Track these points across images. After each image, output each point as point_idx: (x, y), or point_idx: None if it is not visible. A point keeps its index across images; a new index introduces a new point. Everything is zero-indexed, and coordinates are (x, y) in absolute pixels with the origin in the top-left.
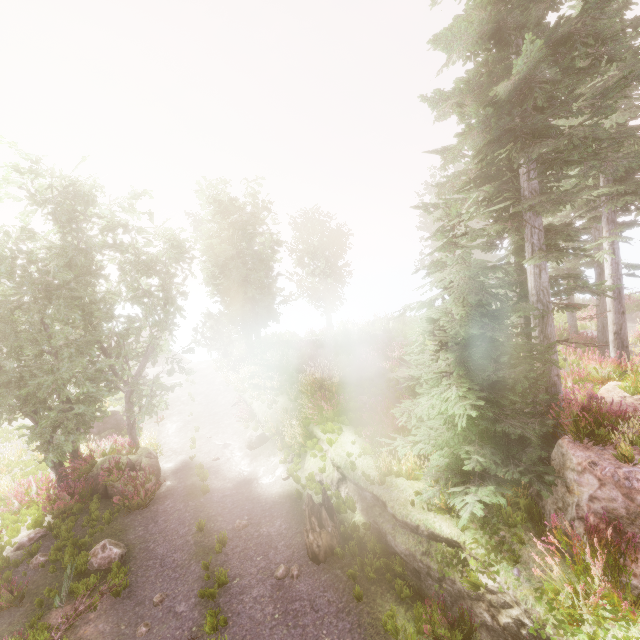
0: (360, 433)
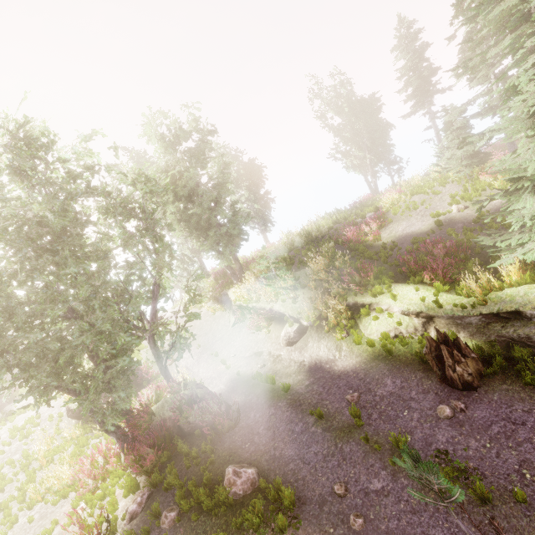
0: (416, 281)
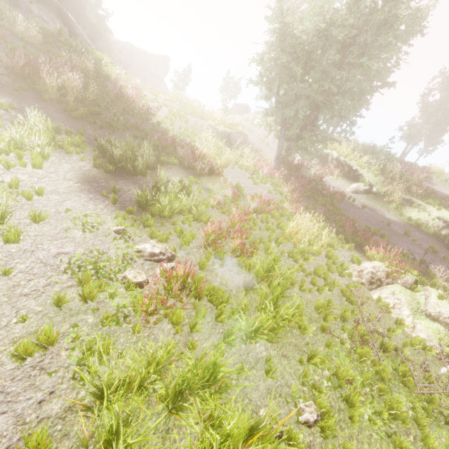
0: None
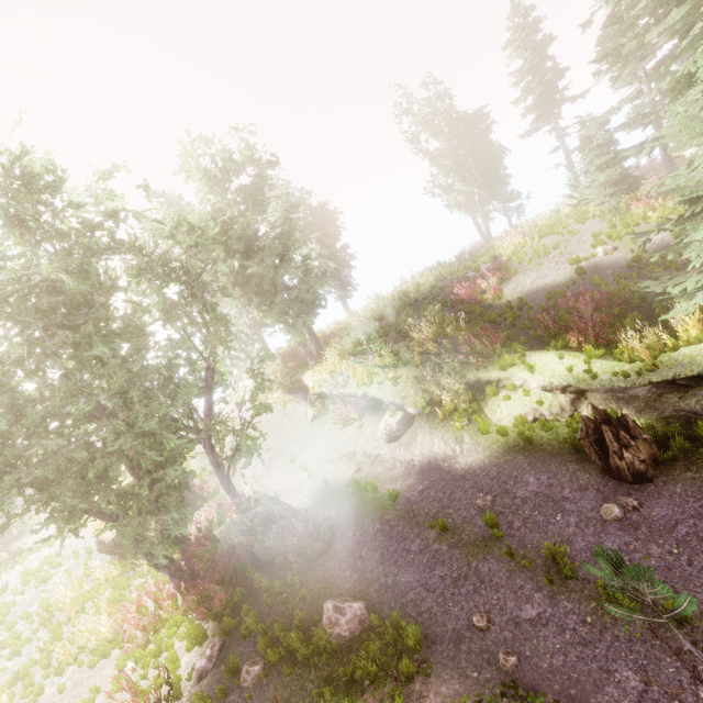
0: (558, 346)
